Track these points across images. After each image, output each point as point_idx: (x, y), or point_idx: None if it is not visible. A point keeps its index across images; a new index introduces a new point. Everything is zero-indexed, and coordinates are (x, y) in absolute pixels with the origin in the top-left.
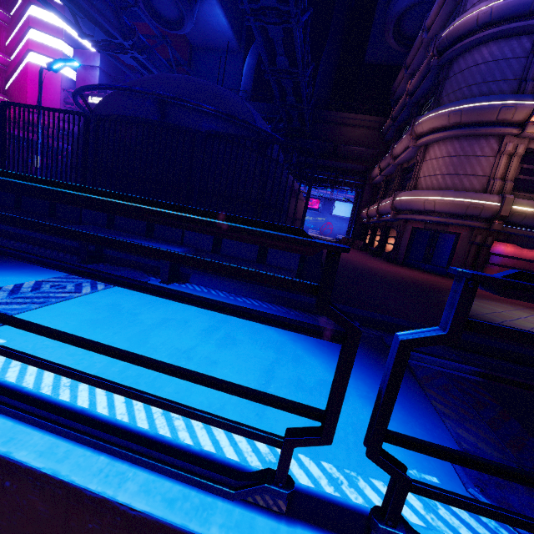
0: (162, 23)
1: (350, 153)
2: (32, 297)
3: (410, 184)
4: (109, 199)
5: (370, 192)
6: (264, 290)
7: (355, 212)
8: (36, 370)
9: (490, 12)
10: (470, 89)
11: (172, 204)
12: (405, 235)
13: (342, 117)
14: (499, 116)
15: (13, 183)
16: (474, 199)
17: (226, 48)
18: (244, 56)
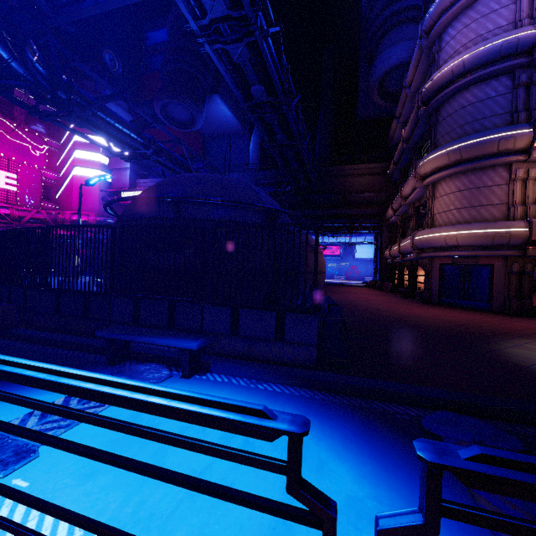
0: (178, 126)
1: (361, 200)
2: (59, 419)
3: (427, 222)
4: (96, 389)
5: (389, 232)
6: (285, 372)
7: (378, 253)
8: (52, 521)
9: (462, 64)
10: (463, 129)
11: (148, 388)
12: (433, 273)
13: (346, 169)
14: (499, 147)
15: (23, 376)
16: (498, 229)
17: (233, 133)
18: (250, 135)
